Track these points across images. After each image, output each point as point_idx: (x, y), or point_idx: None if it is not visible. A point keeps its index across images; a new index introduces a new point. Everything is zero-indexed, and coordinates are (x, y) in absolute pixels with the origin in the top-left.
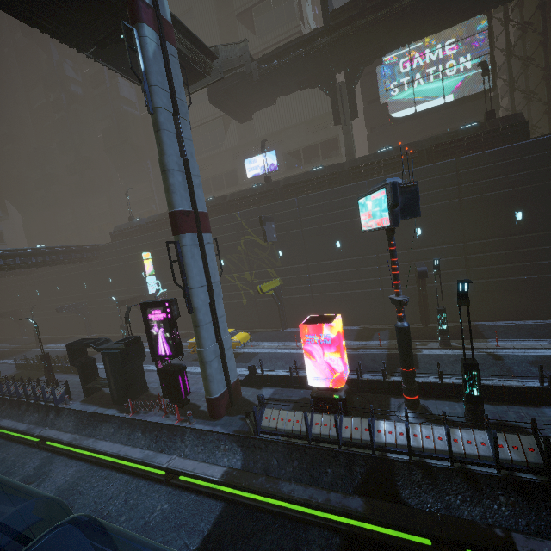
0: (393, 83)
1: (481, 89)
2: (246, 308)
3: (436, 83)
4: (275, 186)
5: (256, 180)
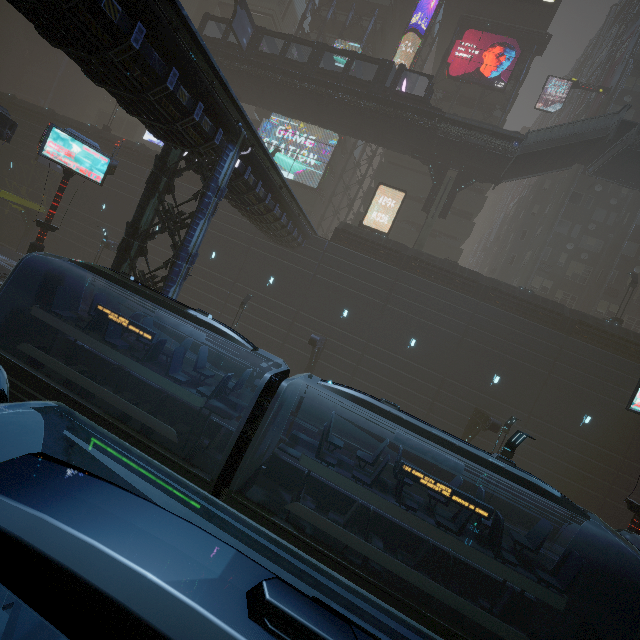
0: (268, 139)
1: (311, 185)
2: (6, 219)
3: (290, 160)
4: (96, 132)
5: (150, 146)
